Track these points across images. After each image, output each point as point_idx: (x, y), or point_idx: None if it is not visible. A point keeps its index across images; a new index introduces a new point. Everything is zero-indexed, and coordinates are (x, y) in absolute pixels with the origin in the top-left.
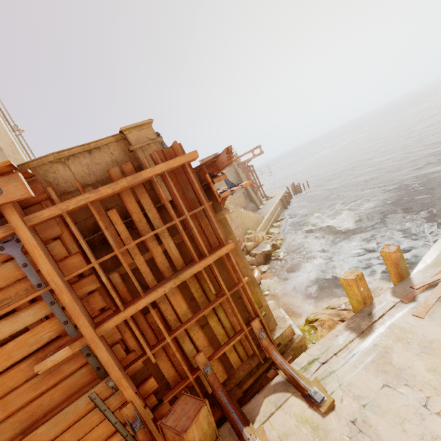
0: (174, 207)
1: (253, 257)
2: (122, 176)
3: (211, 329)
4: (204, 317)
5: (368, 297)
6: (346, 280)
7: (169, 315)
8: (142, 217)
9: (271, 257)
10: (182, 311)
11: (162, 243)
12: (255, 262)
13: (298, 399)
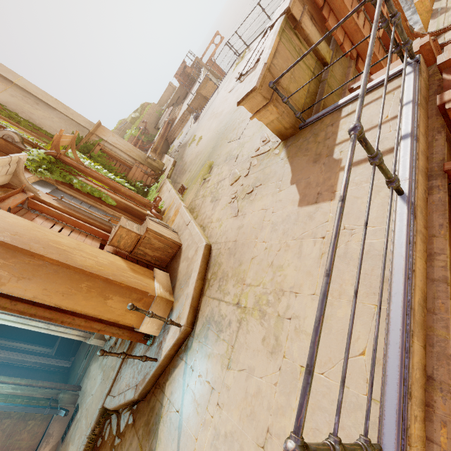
0: None
1: None
2: None
3: None
4: None
5: (431, 7)
6: None
7: None
8: None
9: None
10: None
11: None
12: None
13: (449, 32)
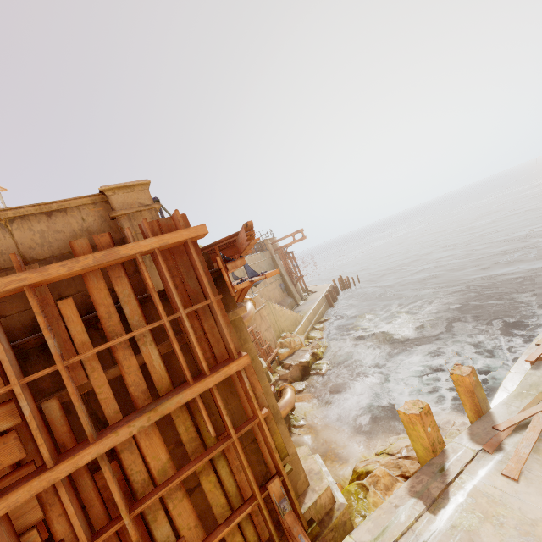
0: (167, 300)
1: (286, 369)
2: (92, 251)
3: (205, 495)
4: (195, 474)
5: (439, 441)
6: (408, 414)
7: (135, 472)
8: (113, 312)
9: (311, 370)
10: (160, 464)
11: (141, 353)
12: (289, 376)
13: None
